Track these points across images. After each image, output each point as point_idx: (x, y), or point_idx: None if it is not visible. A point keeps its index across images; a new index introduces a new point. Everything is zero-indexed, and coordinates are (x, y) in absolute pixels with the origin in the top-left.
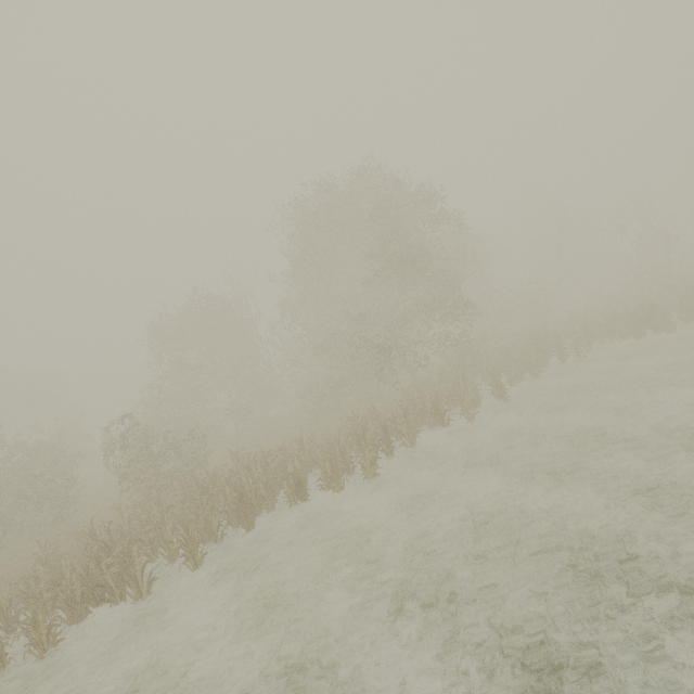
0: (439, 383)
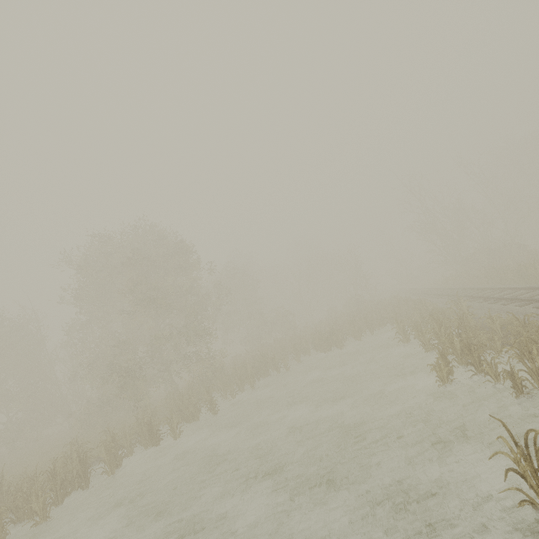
0: (171, 400)
